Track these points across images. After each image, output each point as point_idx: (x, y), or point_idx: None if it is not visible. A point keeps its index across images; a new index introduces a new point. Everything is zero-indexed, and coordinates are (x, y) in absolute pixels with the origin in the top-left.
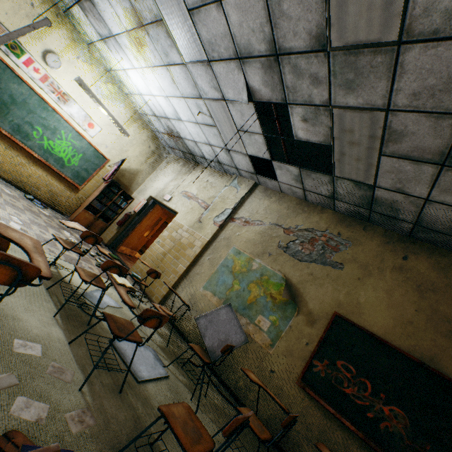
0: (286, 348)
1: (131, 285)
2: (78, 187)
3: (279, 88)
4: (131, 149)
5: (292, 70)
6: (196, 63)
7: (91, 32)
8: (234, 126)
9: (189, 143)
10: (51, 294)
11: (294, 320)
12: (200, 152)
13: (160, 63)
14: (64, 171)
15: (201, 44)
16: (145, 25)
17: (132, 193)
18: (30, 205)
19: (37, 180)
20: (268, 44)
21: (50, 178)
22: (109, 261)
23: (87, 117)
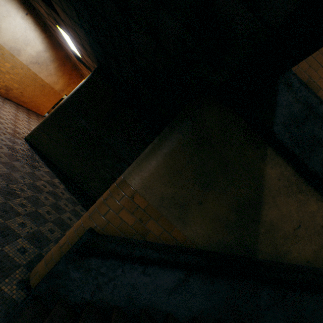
0: None
1: None
2: None
3: None
4: None
5: None
6: None
7: None
8: None
9: None
10: None
11: None
12: None
13: None
14: None
15: None
16: None
17: None
18: None
19: None
20: None
21: None
22: None
23: None
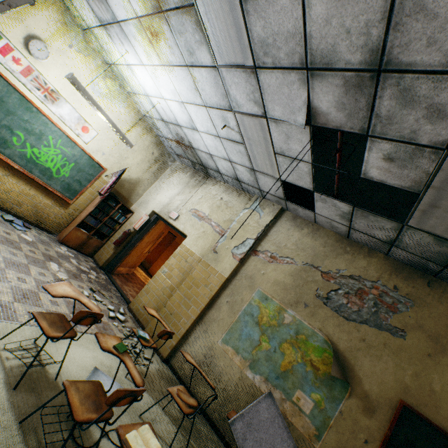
0: (337, 444)
1: (156, 441)
2: (69, 202)
3: (362, 115)
4: (132, 156)
5: (397, 95)
6: (234, 67)
7: (88, 14)
8: (271, 147)
9: (202, 155)
10: (26, 433)
11: (346, 403)
12: (214, 165)
13: (180, 62)
14: (52, 183)
15: (249, 44)
16: (165, 10)
17: (131, 205)
18: (8, 231)
19: (18, 195)
20: (369, 53)
21: (34, 192)
22: (119, 391)
23: (81, 119)
